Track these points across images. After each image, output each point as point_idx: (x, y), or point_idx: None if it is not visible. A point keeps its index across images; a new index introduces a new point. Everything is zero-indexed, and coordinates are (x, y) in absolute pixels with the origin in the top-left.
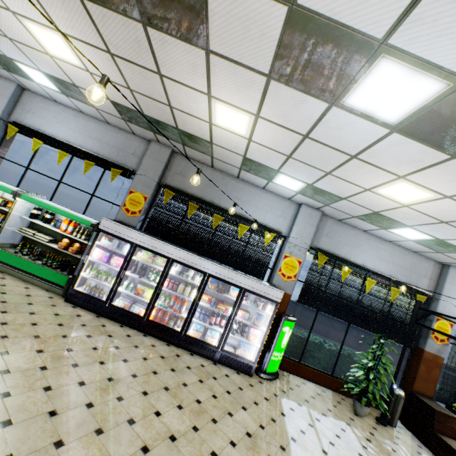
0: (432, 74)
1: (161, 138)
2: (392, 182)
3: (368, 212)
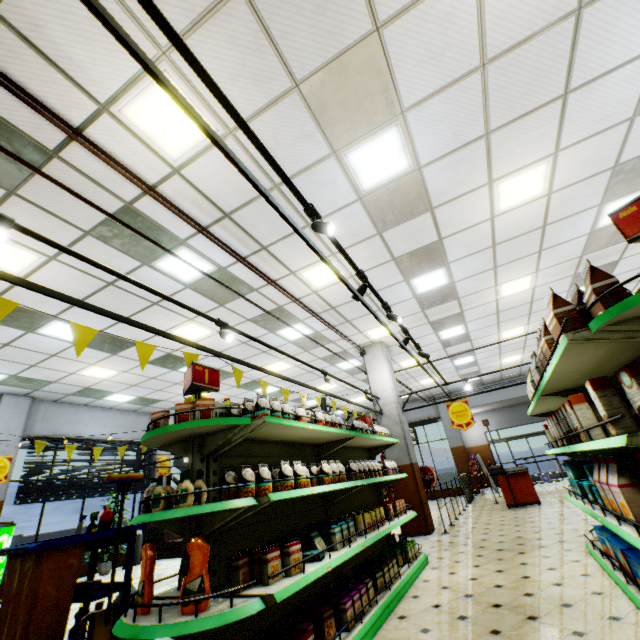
0: None
1: None
2: (89, 367)
3: (81, 389)
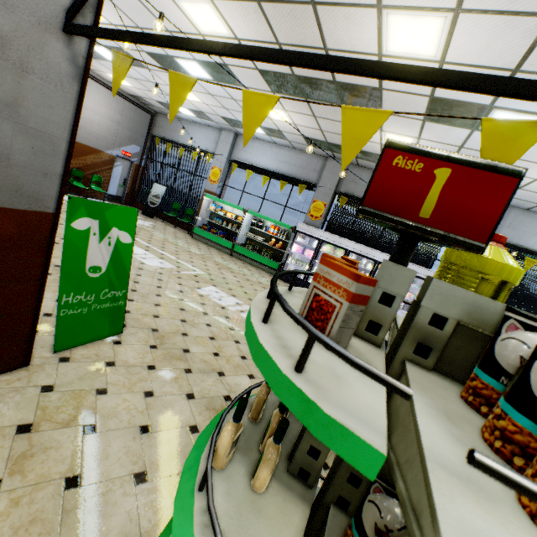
0: (532, 115)
1: (337, 155)
2: None
3: None
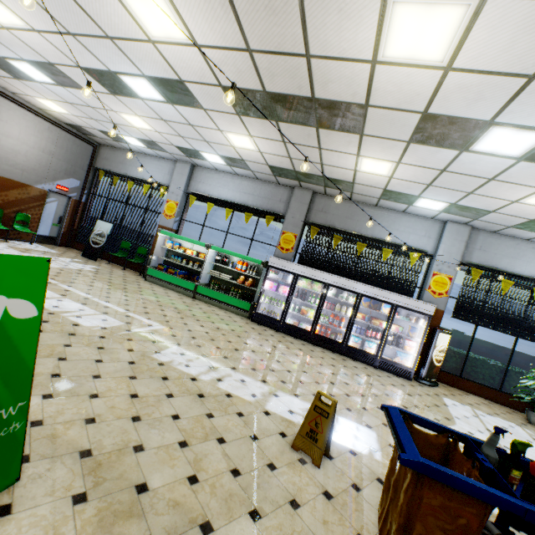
0: (534, 131)
1: (304, 184)
2: None
3: (523, 221)
